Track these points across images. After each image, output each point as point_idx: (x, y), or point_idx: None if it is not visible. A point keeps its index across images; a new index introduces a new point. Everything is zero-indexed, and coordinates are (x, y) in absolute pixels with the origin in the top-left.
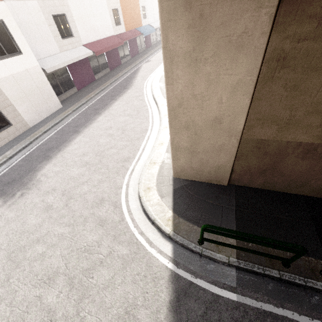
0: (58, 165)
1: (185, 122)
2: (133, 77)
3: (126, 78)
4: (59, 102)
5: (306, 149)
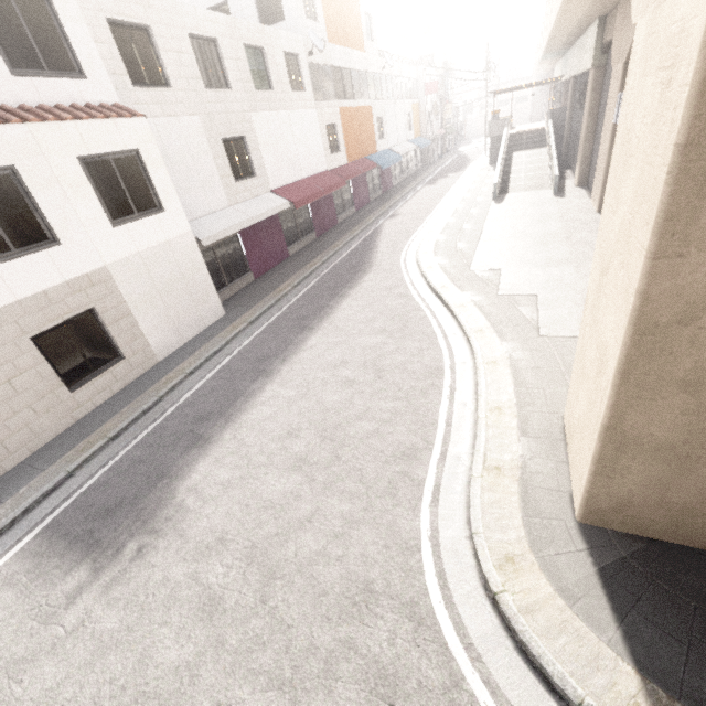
0: (227, 462)
1: (691, 369)
2: (370, 248)
3: (354, 251)
4: (219, 304)
5: None
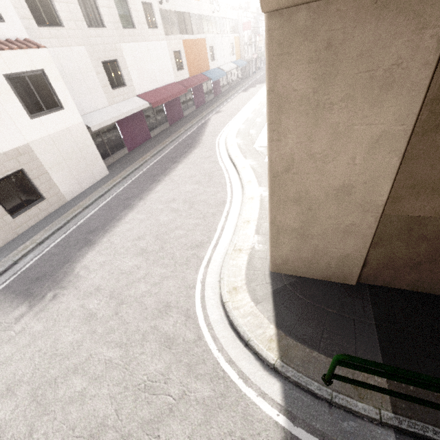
0: (103, 253)
1: (295, 193)
2: (200, 133)
3: (190, 134)
4: (105, 167)
5: None
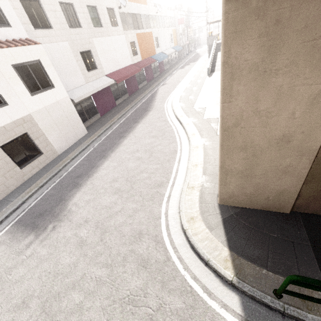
0: (88, 193)
1: (242, 142)
2: (152, 100)
3: (145, 101)
4: (84, 128)
5: None
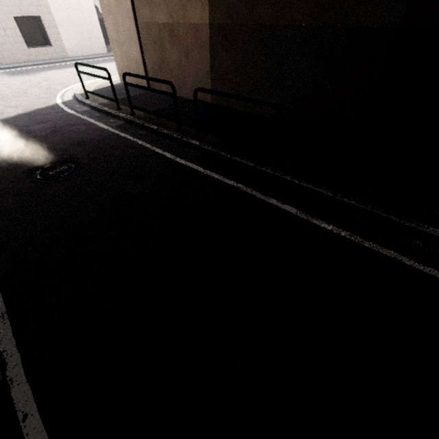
0: (60, 71)
1: (107, 5)
2: None
3: None
4: (105, 46)
5: (169, 32)
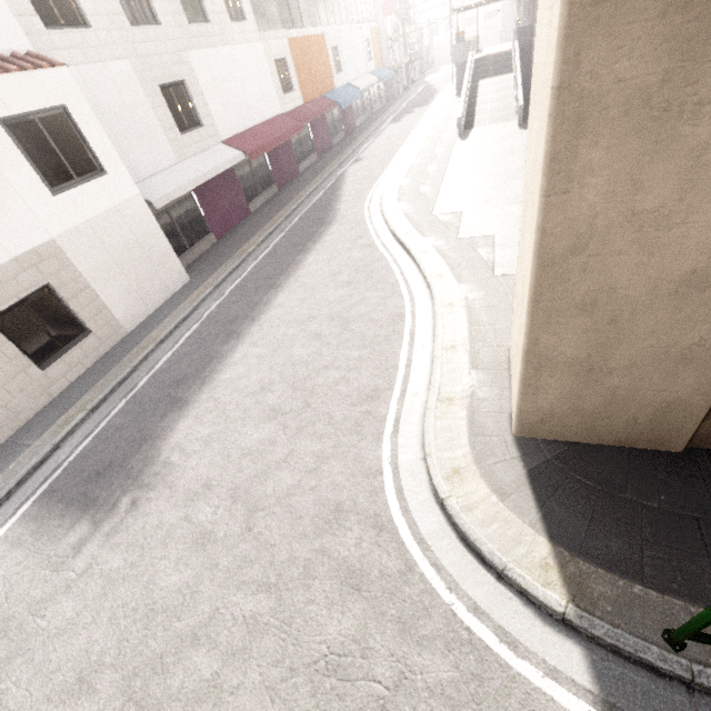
0: (206, 420)
1: (586, 293)
2: (334, 198)
3: (317, 202)
4: (182, 270)
5: None
